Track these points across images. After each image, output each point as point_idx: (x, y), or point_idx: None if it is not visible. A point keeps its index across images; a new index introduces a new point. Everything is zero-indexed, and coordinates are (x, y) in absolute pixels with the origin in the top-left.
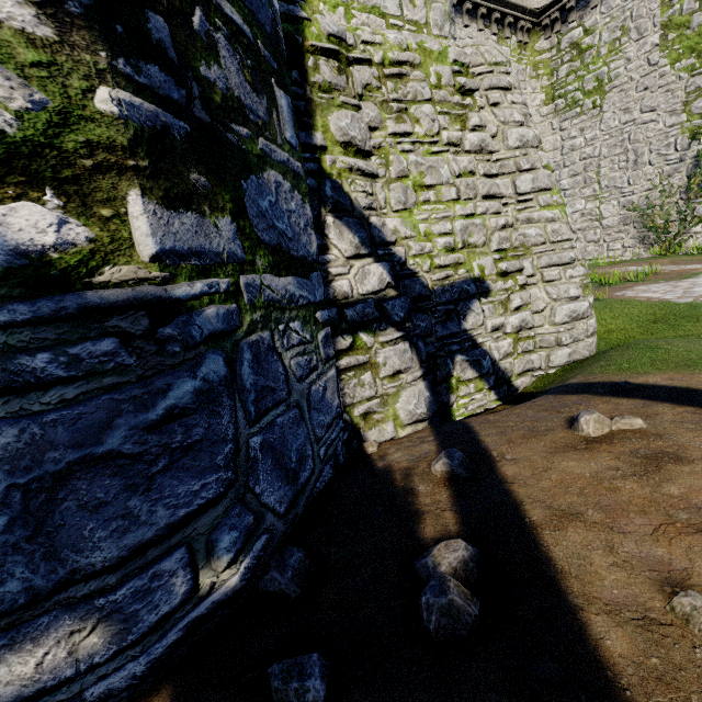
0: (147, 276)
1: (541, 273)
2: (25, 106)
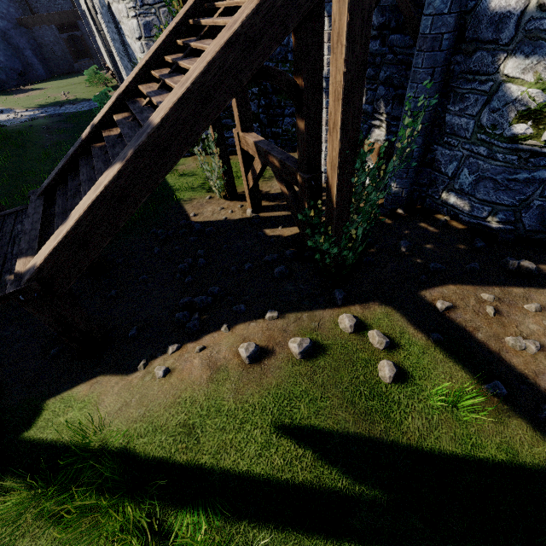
0: (538, 145)
1: None
2: (541, 102)
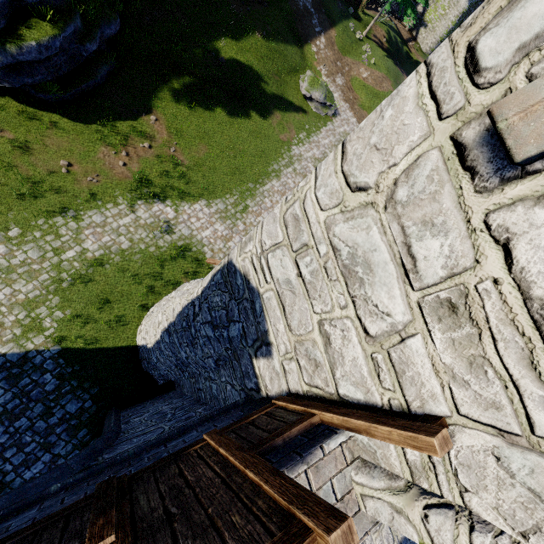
0: None
1: (432, 35)
2: None
